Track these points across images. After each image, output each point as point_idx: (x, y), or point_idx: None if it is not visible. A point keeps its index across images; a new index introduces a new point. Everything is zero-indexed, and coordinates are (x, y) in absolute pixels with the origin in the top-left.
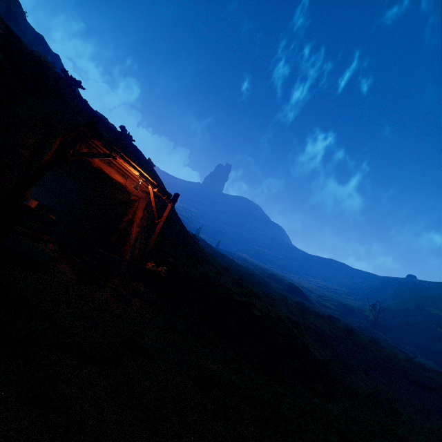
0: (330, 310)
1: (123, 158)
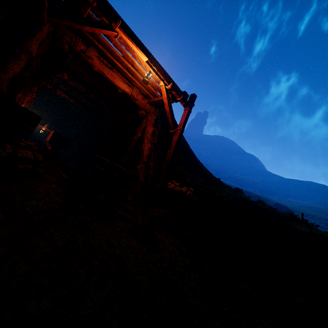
0: (321, 228)
1: (125, 30)
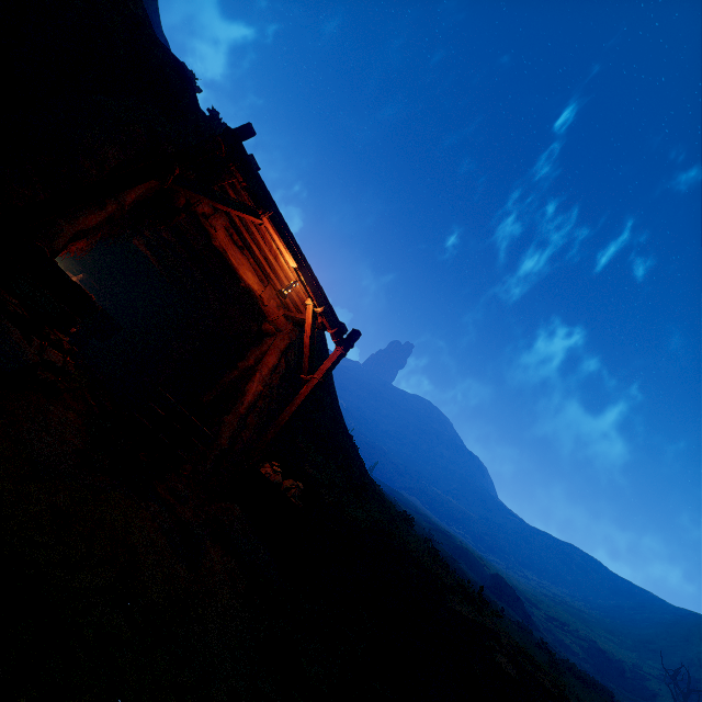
0: (573, 656)
1: (275, 223)
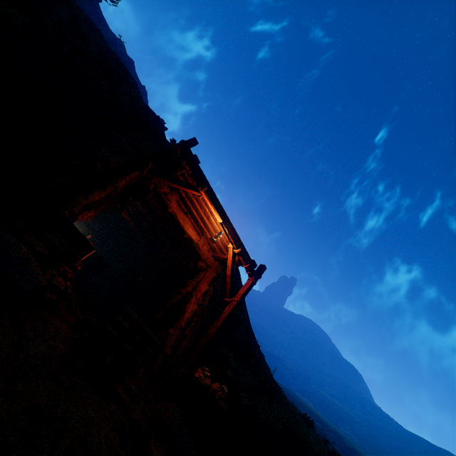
0: None
1: (209, 194)
